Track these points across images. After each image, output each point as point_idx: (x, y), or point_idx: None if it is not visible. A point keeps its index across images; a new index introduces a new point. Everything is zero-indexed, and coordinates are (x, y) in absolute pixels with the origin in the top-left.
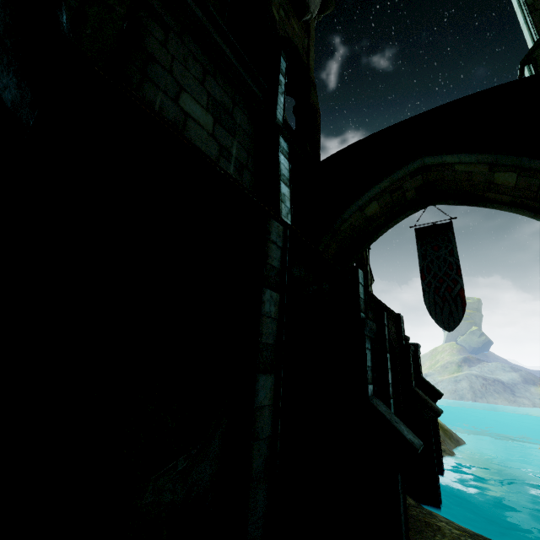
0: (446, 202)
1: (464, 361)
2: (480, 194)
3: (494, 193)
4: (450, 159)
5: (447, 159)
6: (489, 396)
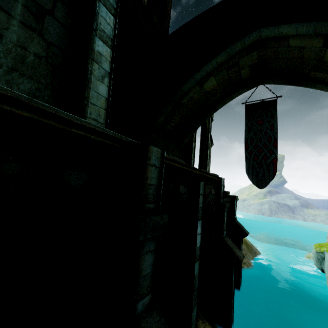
0: (275, 81)
1: (268, 192)
2: (306, 73)
3: (320, 72)
4: (287, 31)
5: (284, 31)
6: (279, 213)
